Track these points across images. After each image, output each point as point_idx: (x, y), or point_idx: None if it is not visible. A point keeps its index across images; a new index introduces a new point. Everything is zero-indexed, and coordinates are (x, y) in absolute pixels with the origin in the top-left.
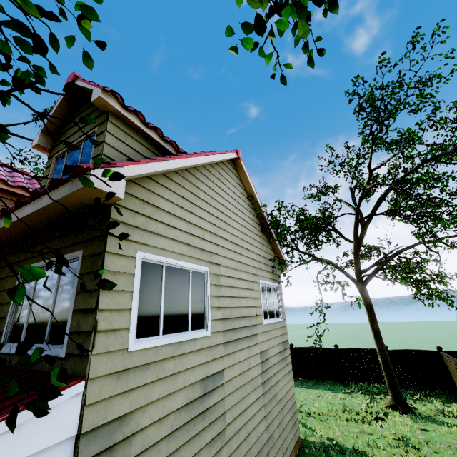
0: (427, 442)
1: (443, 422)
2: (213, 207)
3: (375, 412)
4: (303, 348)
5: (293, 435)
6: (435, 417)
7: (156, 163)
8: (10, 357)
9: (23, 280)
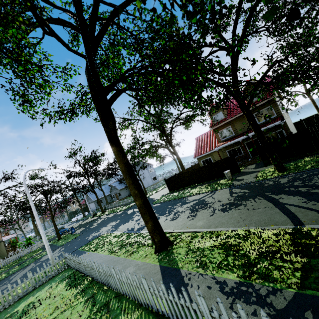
0: None
1: None
2: None
3: None
4: None
5: None
6: None
7: None
8: (262, 123)
9: (255, 115)
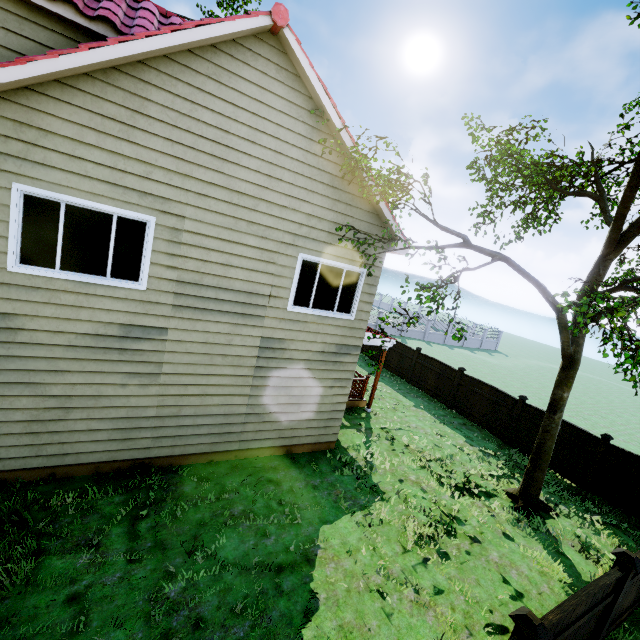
0: (480, 542)
1: (560, 553)
2: (183, 131)
3: (479, 485)
4: (474, 379)
5: (314, 434)
6: (561, 543)
7: (13, 69)
8: None
9: None
